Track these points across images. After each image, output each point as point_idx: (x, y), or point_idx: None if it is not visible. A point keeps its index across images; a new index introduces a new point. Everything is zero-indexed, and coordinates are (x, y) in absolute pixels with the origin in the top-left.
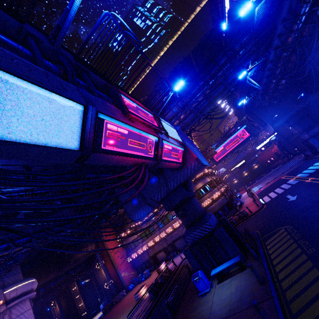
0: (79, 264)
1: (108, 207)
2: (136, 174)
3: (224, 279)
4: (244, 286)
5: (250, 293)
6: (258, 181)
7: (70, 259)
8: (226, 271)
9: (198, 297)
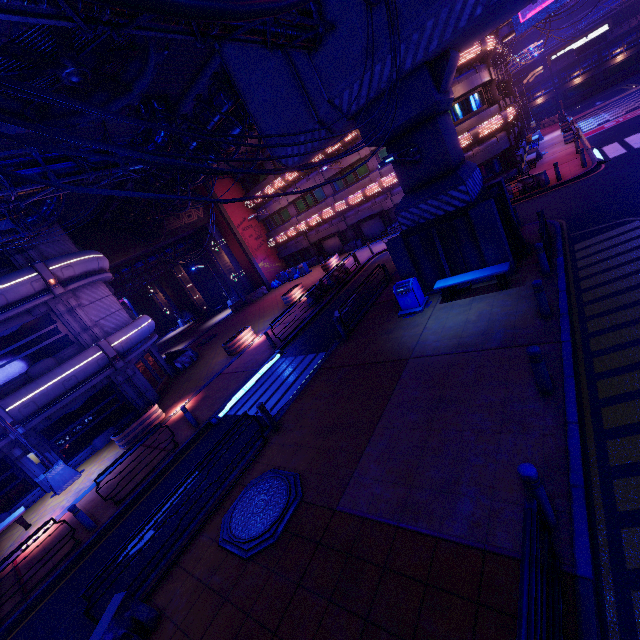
0: (180, 240)
1: (218, 121)
2: None
3: (457, 297)
4: (500, 315)
5: (509, 328)
6: (606, 103)
7: (160, 230)
8: (465, 285)
9: (397, 316)
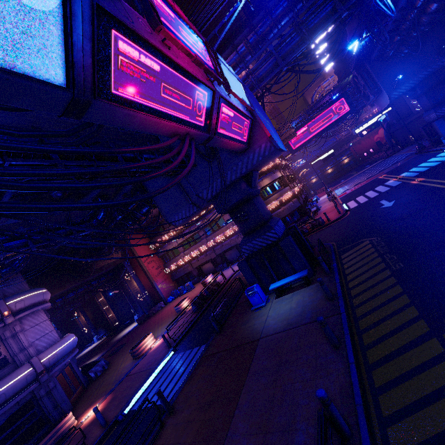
0: (103, 274)
1: (135, 205)
2: (176, 151)
3: (284, 294)
4: (308, 302)
5: (314, 309)
6: (345, 181)
7: (90, 269)
8: (288, 286)
9: (250, 311)
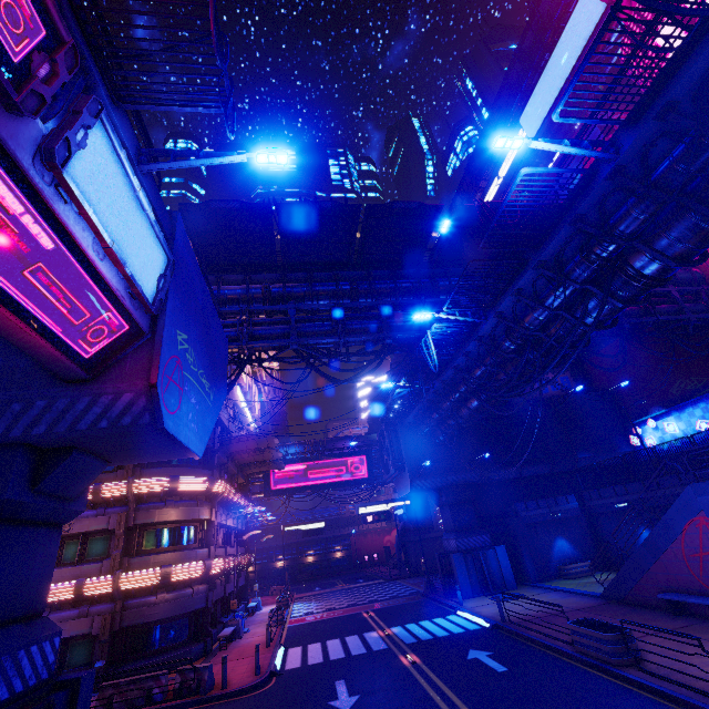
0: None
1: None
2: None
3: None
4: None
5: None
6: (321, 591)
7: None
8: None
9: None
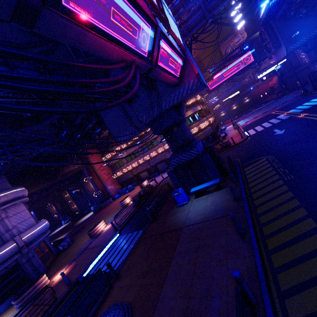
0: (68, 178)
1: (90, 126)
2: (124, 75)
3: (201, 195)
4: (220, 202)
5: (224, 207)
6: (246, 115)
7: (57, 174)
8: (204, 189)
9: (176, 207)
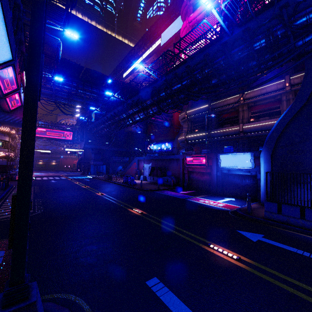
0: None
1: None
2: None
3: None
4: None
5: None
6: (45, 172)
7: None
8: None
9: None
